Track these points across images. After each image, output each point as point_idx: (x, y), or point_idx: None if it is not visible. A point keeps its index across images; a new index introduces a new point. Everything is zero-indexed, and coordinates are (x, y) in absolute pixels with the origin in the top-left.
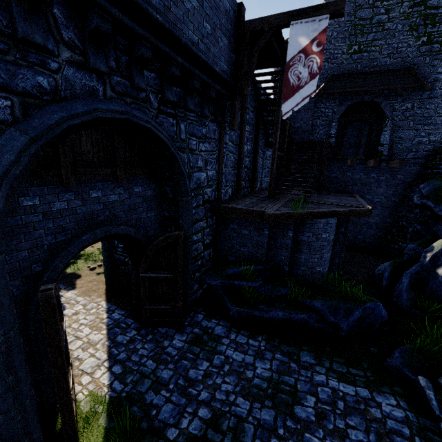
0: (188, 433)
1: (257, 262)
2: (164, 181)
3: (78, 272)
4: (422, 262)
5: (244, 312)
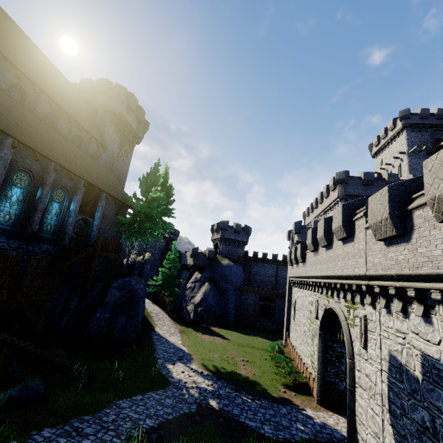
0: None
1: None
2: None
3: (281, 395)
4: None
5: None
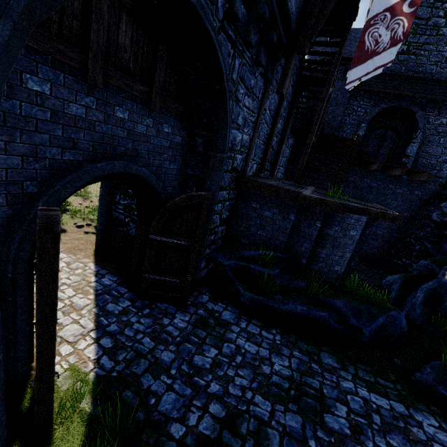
0: (198, 433)
1: (273, 249)
2: (198, 129)
3: (62, 227)
4: (440, 278)
5: (259, 300)
